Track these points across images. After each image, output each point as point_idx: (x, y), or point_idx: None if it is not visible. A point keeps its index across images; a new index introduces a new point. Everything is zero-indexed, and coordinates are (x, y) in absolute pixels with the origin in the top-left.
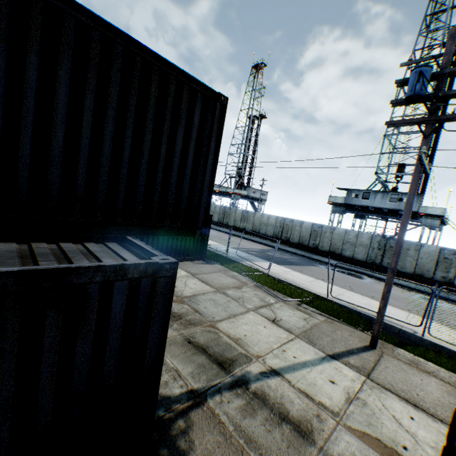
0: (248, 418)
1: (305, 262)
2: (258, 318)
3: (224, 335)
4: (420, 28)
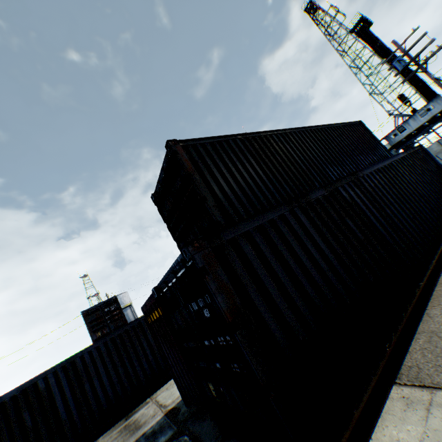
0: None
1: None
2: None
3: None
4: (327, 39)
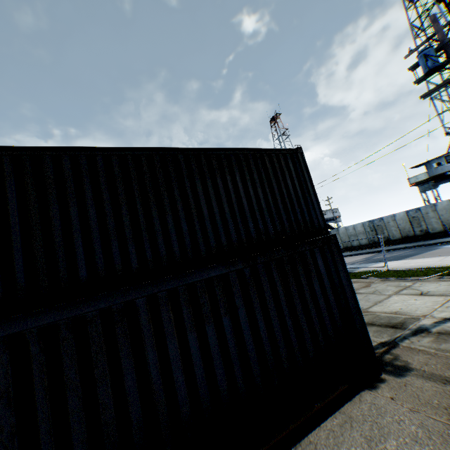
0: (443, 344)
1: (421, 250)
2: (403, 297)
3: (381, 313)
4: (404, 7)
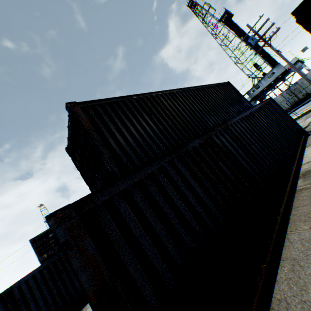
0: None
1: None
2: None
3: None
4: (204, 26)
